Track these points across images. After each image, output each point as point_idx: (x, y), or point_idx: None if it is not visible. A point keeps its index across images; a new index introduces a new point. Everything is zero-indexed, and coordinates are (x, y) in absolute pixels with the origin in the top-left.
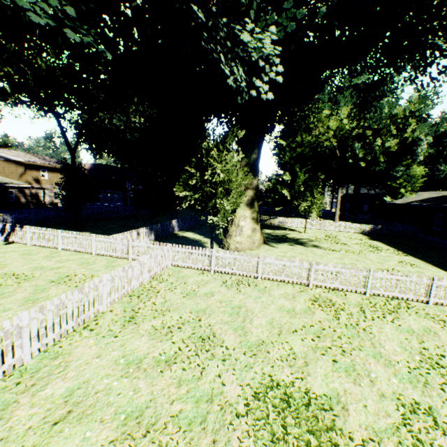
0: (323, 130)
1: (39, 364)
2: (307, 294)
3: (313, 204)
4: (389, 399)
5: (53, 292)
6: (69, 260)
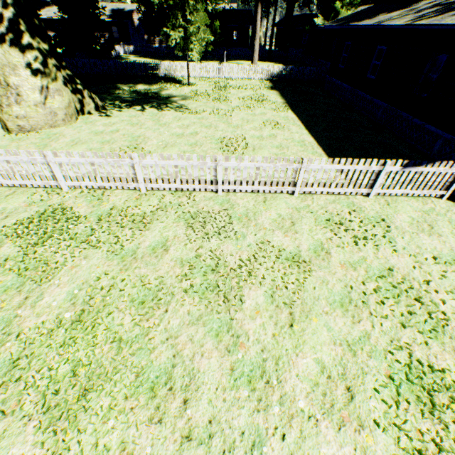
0: None
1: None
2: (41, 207)
3: (192, 35)
4: None
5: None
6: None
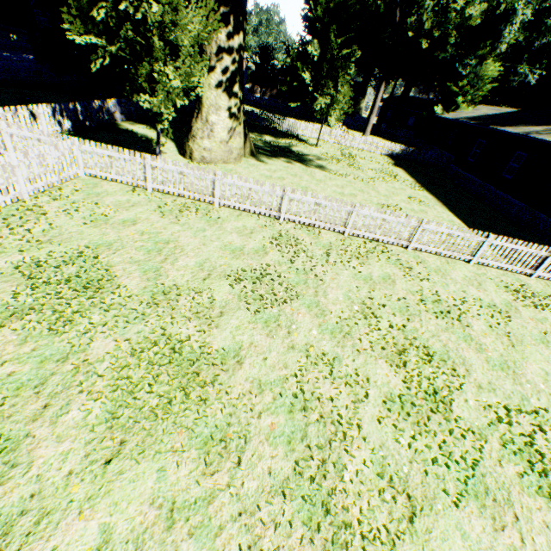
0: None
1: None
2: (272, 230)
3: (335, 103)
4: (297, 351)
5: None
6: None
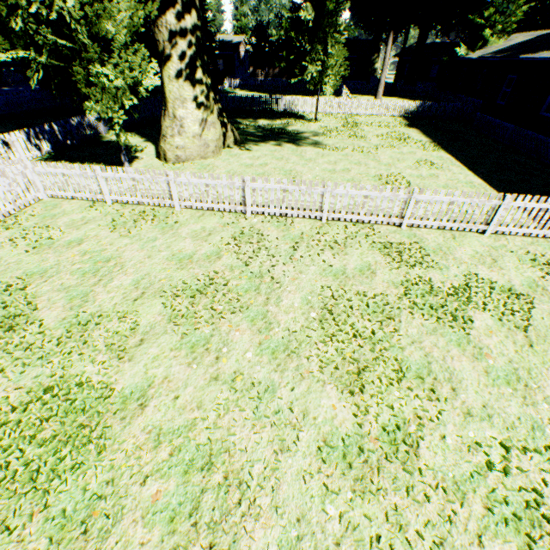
0: None
1: None
2: (235, 228)
3: (328, 69)
4: (221, 382)
5: None
6: None
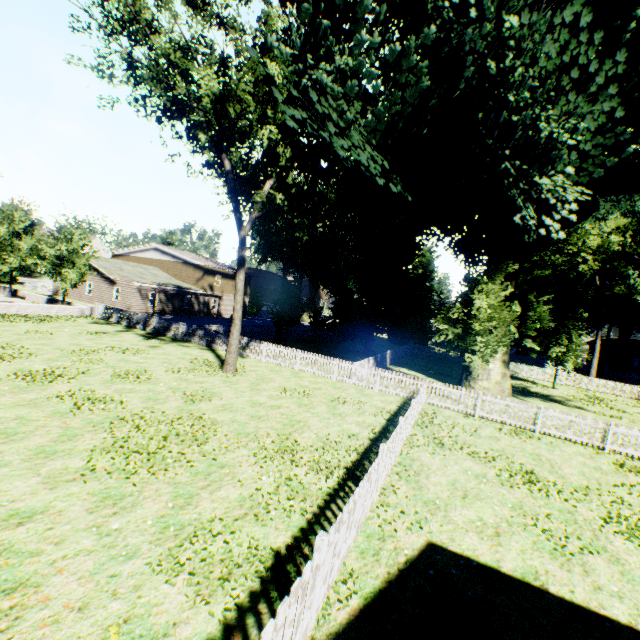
0: (576, 248)
1: (405, 461)
2: (606, 457)
3: (568, 351)
4: None
5: (344, 410)
6: (318, 382)
